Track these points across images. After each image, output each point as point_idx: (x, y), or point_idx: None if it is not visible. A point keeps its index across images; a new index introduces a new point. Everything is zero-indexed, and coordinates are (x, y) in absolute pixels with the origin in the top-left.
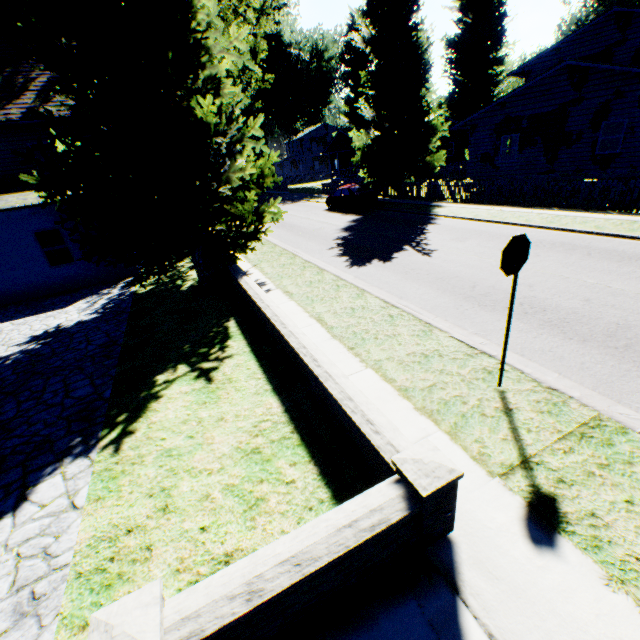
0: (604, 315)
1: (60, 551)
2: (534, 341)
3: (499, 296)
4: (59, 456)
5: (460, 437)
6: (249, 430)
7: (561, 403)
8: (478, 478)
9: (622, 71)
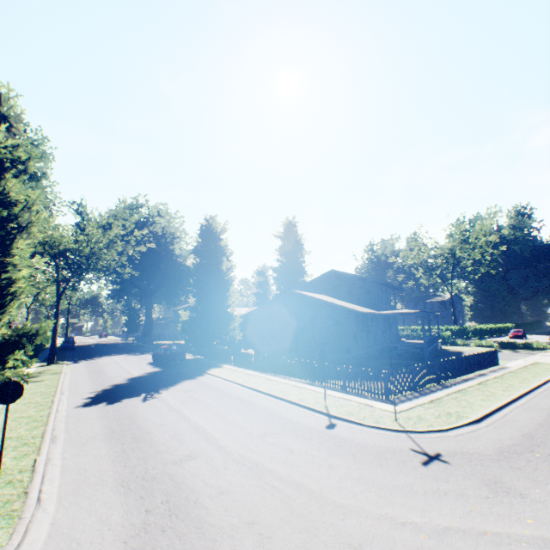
0: (162, 445)
1: None
2: (89, 462)
3: (129, 431)
4: None
5: None
6: None
7: (13, 501)
8: None
9: (317, 300)
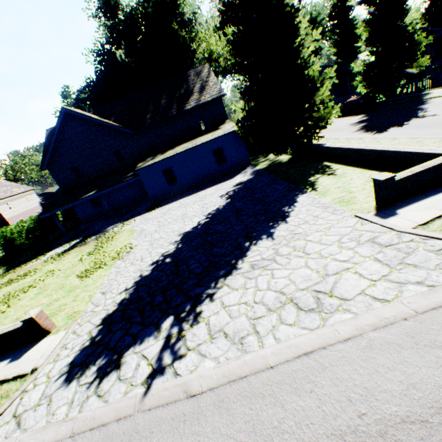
0: None
1: (322, 202)
2: None
3: None
4: (295, 196)
5: None
6: (367, 178)
7: None
8: None
9: None
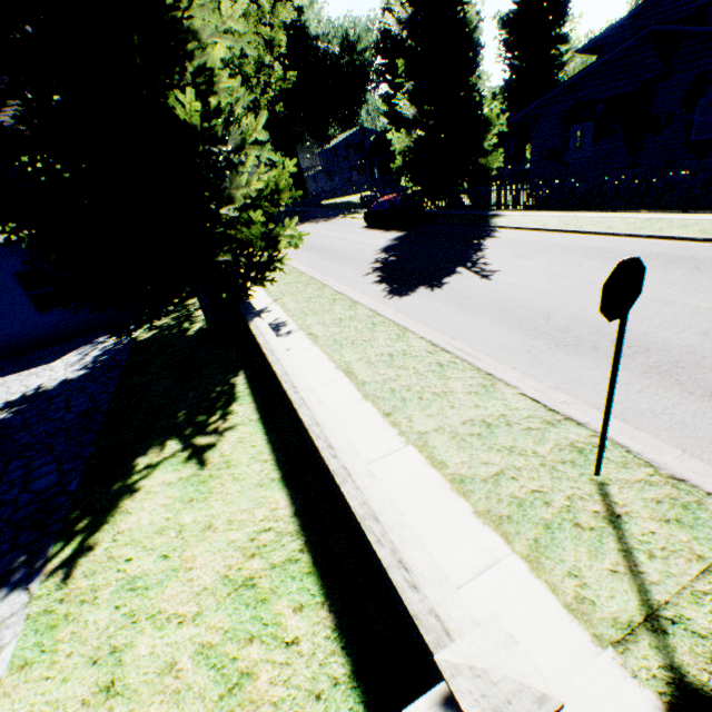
0: None
1: None
2: (639, 398)
3: (583, 331)
4: None
5: (545, 566)
6: (243, 546)
7: (695, 504)
8: (578, 648)
9: None
